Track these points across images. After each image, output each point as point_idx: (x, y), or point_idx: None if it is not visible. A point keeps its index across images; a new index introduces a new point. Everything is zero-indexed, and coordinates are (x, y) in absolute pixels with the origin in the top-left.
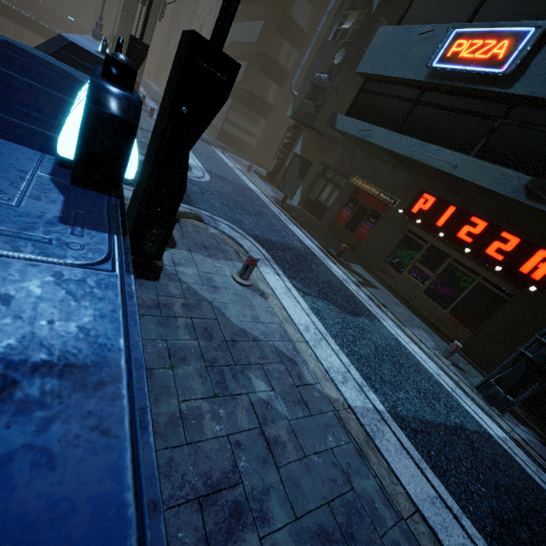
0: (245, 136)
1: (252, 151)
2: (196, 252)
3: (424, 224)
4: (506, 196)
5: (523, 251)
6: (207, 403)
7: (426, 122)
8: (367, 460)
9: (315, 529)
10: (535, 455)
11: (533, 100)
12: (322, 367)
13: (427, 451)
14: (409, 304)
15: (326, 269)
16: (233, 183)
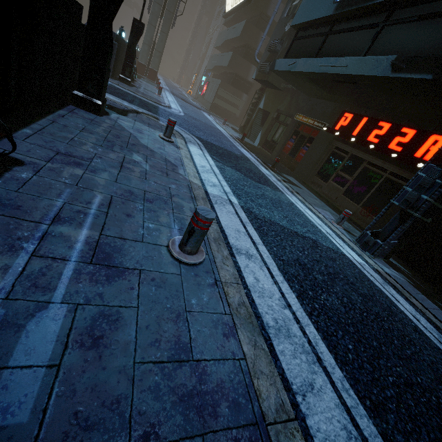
0: (231, 107)
1: (236, 119)
2: (140, 122)
3: (341, 135)
4: (379, 77)
5: (418, 139)
6: (93, 144)
7: (333, 45)
8: (196, 201)
9: (125, 189)
10: (391, 280)
11: None
12: (200, 177)
13: (260, 225)
14: (329, 202)
15: (253, 166)
16: (203, 122)
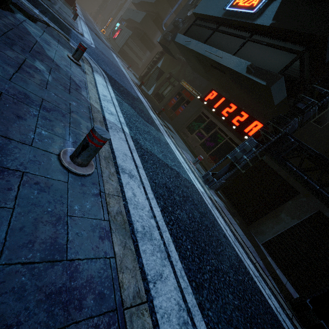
0: (136, 58)
1: (138, 69)
2: (49, 35)
3: (207, 105)
4: (238, 73)
5: (248, 121)
6: None
7: (217, 40)
8: (93, 122)
9: (20, 90)
10: (216, 205)
11: (263, 28)
12: (100, 103)
13: (143, 154)
14: (191, 149)
15: (145, 109)
16: (111, 61)
